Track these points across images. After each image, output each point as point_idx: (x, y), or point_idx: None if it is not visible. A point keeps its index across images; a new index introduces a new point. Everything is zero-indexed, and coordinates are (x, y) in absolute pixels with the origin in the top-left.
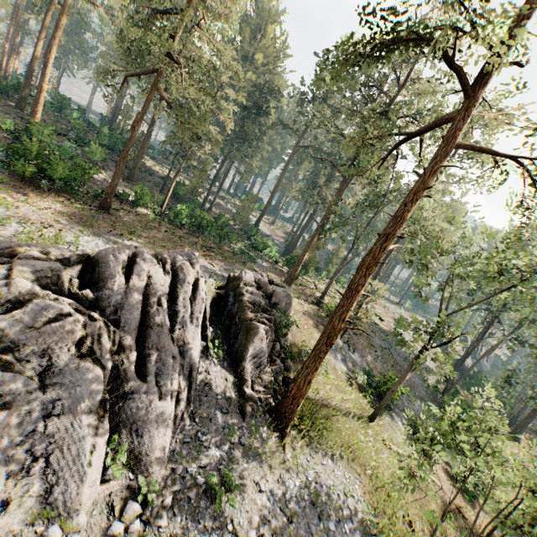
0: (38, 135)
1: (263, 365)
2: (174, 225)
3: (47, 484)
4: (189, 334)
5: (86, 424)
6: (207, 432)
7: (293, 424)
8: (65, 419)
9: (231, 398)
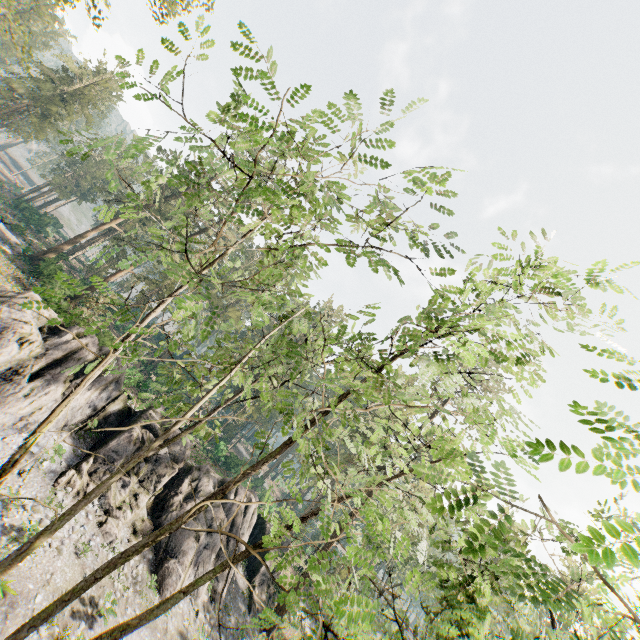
0: (158, 370)
1: (265, 584)
2: (212, 459)
3: (194, 578)
4: (244, 538)
5: (212, 558)
6: (234, 605)
7: (271, 638)
8: (208, 551)
9: (245, 595)
